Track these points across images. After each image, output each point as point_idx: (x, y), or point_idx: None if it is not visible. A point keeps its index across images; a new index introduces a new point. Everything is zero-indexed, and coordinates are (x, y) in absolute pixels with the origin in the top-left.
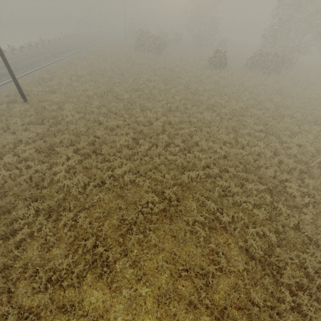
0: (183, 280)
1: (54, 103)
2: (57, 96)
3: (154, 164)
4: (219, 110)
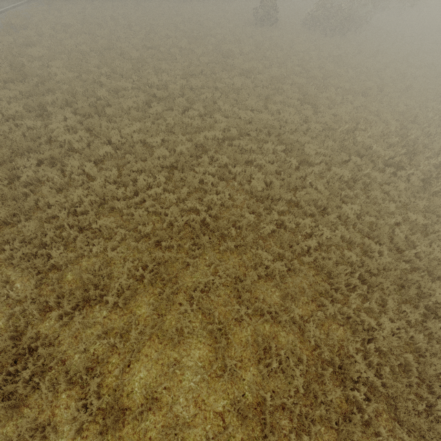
0: (190, 212)
1: (35, 59)
2: (39, 50)
3: (168, 127)
4: (255, 77)
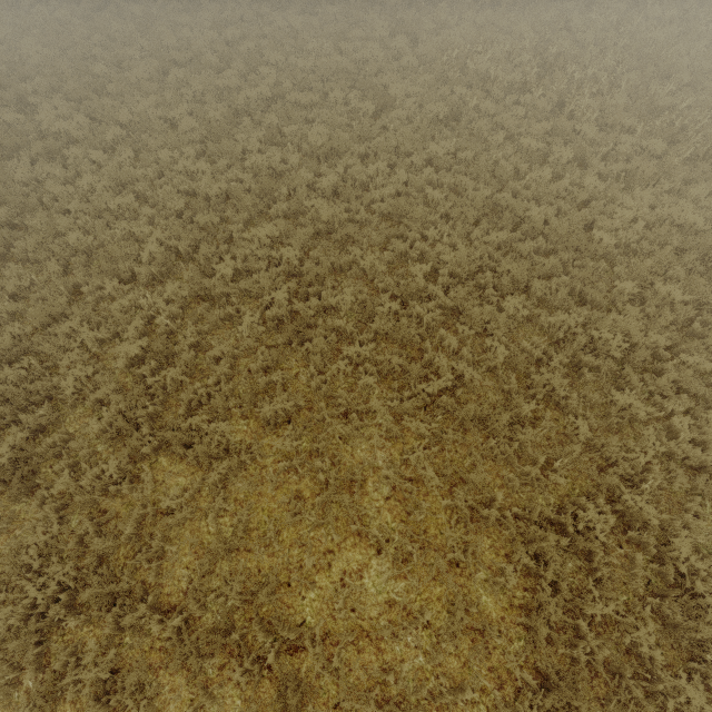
0: None
1: None
2: None
3: (197, 97)
4: (324, 11)
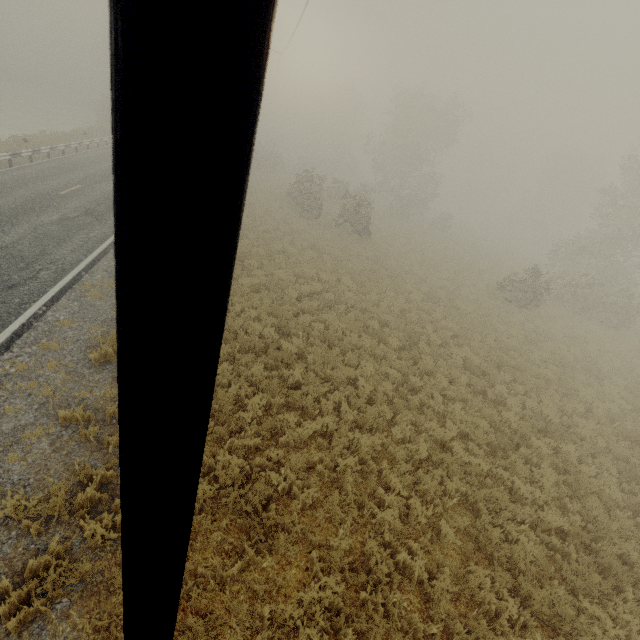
0: None
1: None
2: (316, 593)
3: None
4: None
